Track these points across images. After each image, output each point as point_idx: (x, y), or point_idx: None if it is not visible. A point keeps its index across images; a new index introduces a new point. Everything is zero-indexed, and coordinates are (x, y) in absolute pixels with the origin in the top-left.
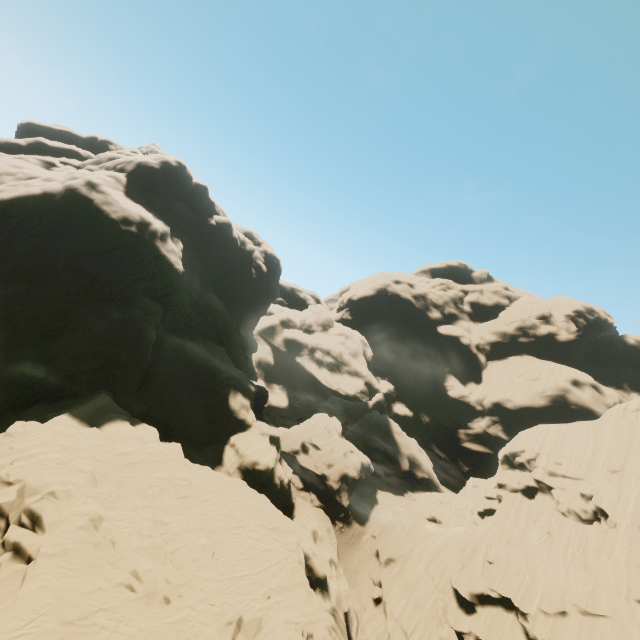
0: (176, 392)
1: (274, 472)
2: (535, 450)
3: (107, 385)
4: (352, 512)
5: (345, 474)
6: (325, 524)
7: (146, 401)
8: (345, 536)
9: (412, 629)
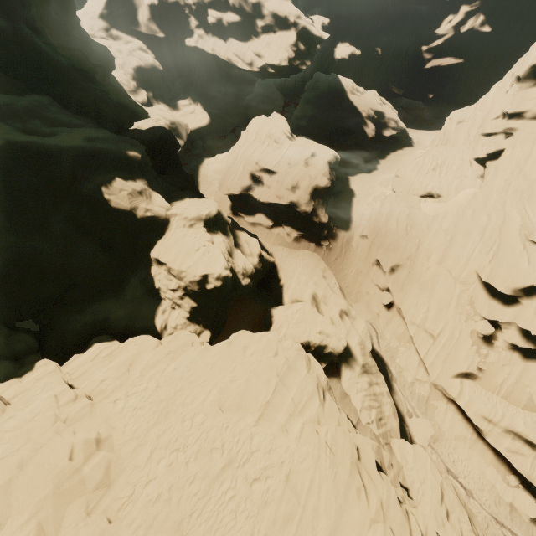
0: None
1: (236, 276)
2: None
3: None
4: (333, 223)
5: (314, 188)
6: (318, 272)
7: None
8: (335, 252)
9: (439, 332)
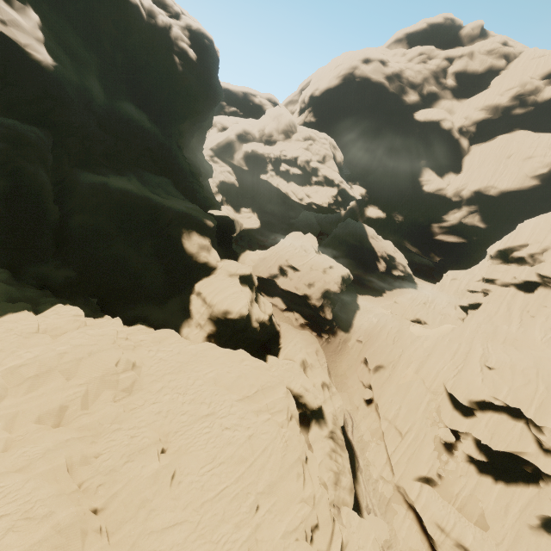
0: (111, 247)
1: (250, 317)
2: (545, 243)
3: (2, 258)
4: (336, 322)
5: (326, 290)
6: (313, 348)
7: (72, 266)
8: (332, 345)
9: (407, 430)
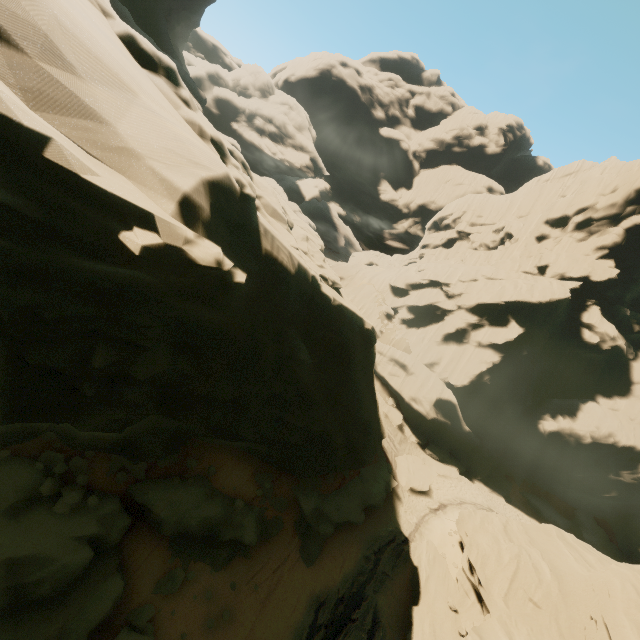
0: None
1: None
2: (463, 209)
3: None
4: None
5: None
6: None
7: None
8: None
9: (360, 308)
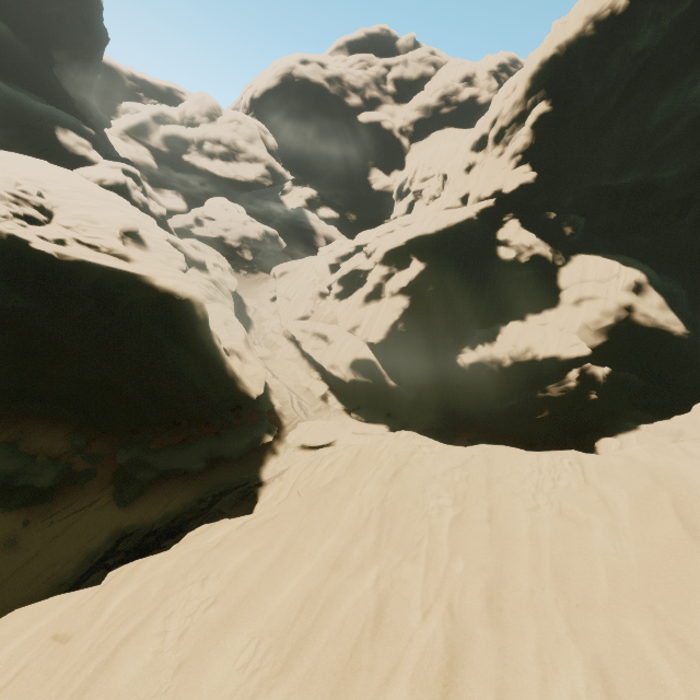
0: None
1: (130, 192)
2: (414, 167)
3: None
4: (258, 266)
5: (246, 237)
6: (213, 251)
7: None
8: (250, 279)
9: (293, 295)
